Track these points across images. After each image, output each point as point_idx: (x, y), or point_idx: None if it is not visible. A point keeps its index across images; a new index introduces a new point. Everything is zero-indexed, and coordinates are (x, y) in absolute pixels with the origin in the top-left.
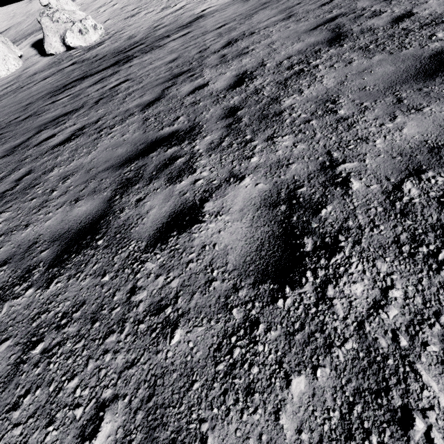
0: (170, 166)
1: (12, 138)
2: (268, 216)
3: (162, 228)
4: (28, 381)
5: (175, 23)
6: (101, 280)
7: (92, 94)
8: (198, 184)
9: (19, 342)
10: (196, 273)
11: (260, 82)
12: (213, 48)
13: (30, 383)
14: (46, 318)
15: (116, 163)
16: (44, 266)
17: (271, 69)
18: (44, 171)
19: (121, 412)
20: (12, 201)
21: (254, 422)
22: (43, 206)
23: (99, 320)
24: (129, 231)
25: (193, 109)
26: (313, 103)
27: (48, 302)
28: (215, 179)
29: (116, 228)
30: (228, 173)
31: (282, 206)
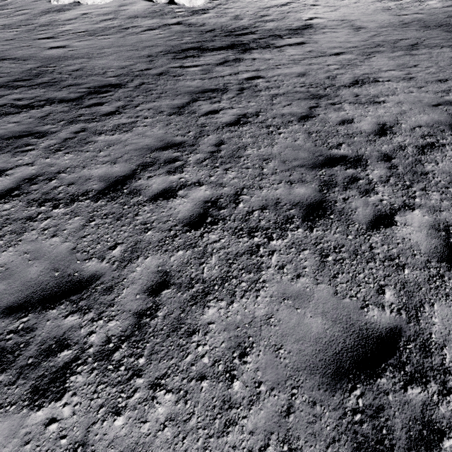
0: (355, 183)
1: (165, 94)
2: (436, 234)
3: (372, 221)
4: (335, 269)
5: (284, 22)
6: (347, 237)
7: (227, 78)
8: (384, 203)
9: (314, 252)
10: (405, 249)
11: (401, 140)
12: (342, 80)
13: (337, 271)
14: (324, 246)
15: (306, 164)
16: (298, 218)
17: (407, 131)
18: (238, 147)
19: (392, 289)
20: (228, 163)
21: (451, 303)
22: (263, 177)
23: (359, 255)
24: (349, 216)
25: (351, 142)
26: (448, 176)
27: (318, 239)
28: (395, 203)
29: (339, 212)
30: (402, 202)
31: (443, 232)
